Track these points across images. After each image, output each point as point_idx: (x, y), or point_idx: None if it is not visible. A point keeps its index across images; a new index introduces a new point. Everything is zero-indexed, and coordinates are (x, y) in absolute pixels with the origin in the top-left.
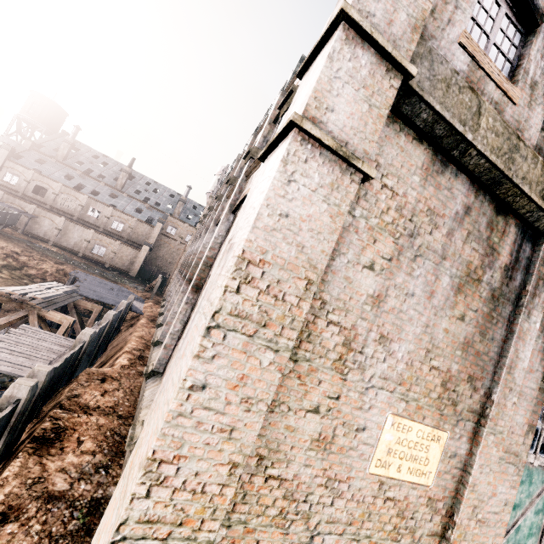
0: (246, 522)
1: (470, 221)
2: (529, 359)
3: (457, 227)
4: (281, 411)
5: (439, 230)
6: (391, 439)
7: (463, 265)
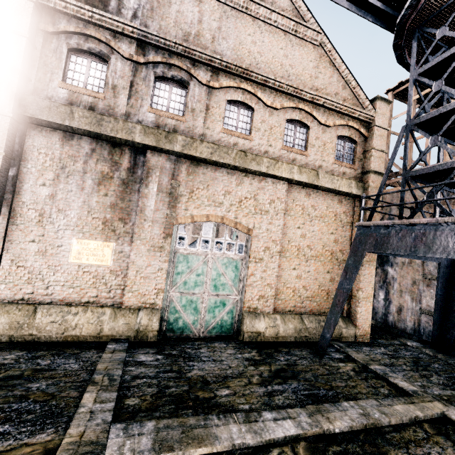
0: (13, 282)
1: (97, 154)
2: (155, 205)
3: (89, 159)
4: (17, 243)
5: (79, 162)
6: (79, 248)
7: (99, 173)
